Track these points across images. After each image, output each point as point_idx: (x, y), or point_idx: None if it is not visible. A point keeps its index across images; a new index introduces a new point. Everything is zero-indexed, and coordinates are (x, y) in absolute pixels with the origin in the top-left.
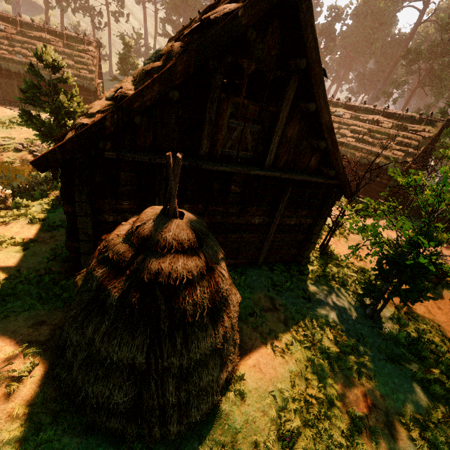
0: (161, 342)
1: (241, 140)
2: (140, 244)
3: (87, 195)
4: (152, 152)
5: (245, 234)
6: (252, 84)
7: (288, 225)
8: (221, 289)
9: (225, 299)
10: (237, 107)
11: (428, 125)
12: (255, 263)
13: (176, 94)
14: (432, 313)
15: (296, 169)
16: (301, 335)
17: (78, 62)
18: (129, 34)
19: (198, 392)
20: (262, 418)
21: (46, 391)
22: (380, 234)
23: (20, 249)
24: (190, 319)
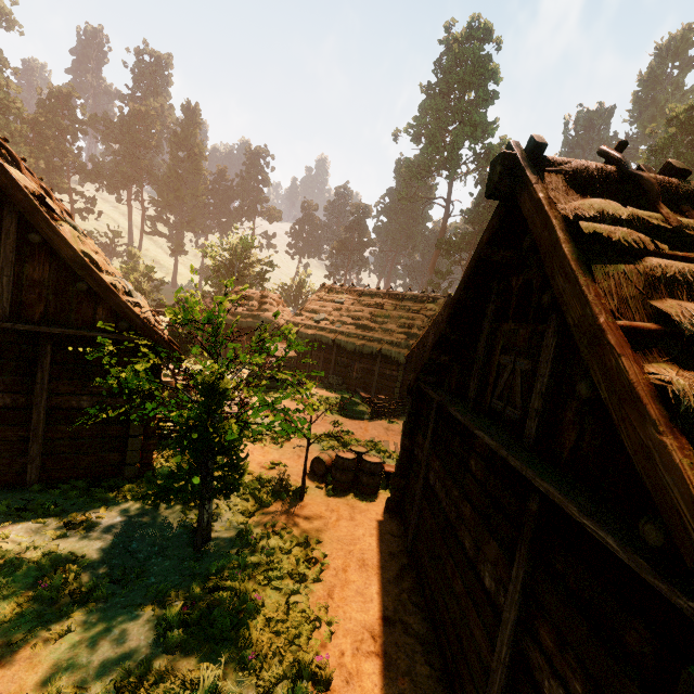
0: None
1: None
2: None
3: None
4: None
5: None
6: None
7: (79, 409)
8: None
9: None
10: None
11: (431, 303)
12: (25, 482)
13: None
14: (327, 527)
15: (72, 323)
16: None
17: None
18: (102, 233)
19: None
20: None
21: None
22: (158, 392)
23: None
24: None
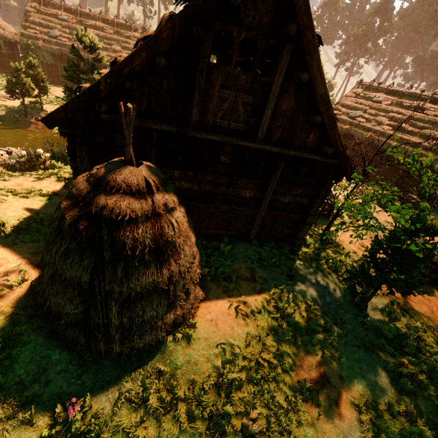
0: (104, 268)
1: (233, 111)
2: (97, 184)
3: (87, 152)
4: (147, 118)
5: (236, 207)
6: (264, 60)
7: (282, 203)
8: (165, 233)
9: (173, 246)
10: (227, 76)
11: None
12: (247, 237)
13: (162, 60)
14: (434, 315)
15: (292, 145)
16: (272, 306)
17: (124, 48)
18: None
19: (142, 323)
20: (205, 363)
21: (28, 300)
22: (371, 217)
23: (43, 199)
24: (129, 252)
